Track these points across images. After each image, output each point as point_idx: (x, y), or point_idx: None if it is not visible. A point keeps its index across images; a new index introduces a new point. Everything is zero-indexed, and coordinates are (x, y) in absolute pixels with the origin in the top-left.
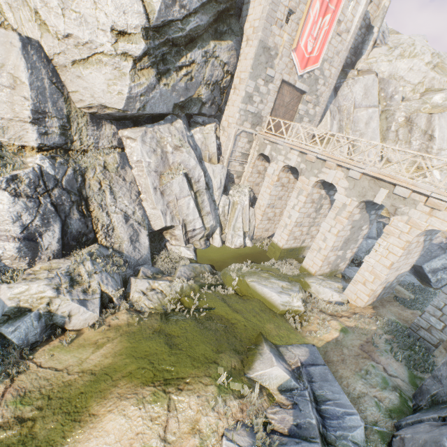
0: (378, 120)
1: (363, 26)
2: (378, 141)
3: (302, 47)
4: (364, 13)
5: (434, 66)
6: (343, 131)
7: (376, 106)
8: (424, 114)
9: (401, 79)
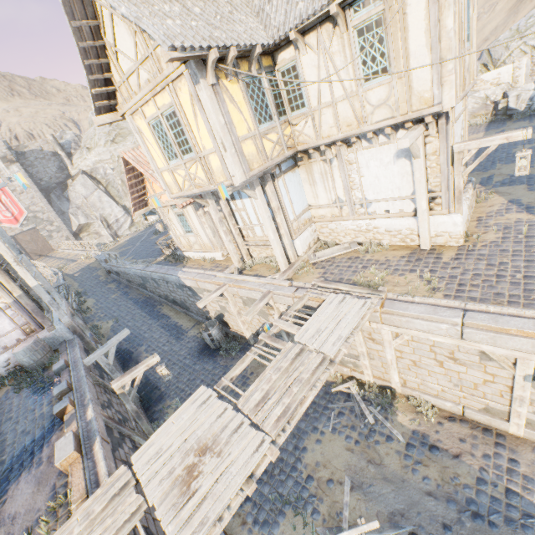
0: (105, 195)
1: (51, 157)
2: (115, 204)
3: (4, 218)
4: (43, 153)
5: (114, 139)
6: (91, 215)
7: (97, 189)
8: (123, 174)
9: (102, 161)
